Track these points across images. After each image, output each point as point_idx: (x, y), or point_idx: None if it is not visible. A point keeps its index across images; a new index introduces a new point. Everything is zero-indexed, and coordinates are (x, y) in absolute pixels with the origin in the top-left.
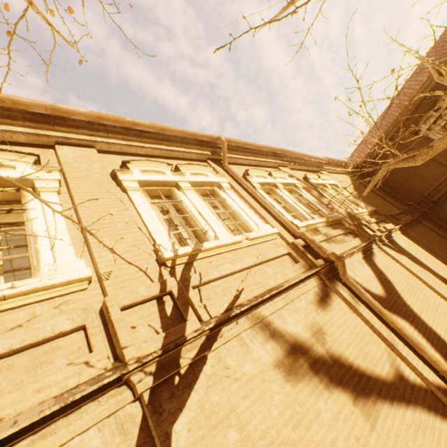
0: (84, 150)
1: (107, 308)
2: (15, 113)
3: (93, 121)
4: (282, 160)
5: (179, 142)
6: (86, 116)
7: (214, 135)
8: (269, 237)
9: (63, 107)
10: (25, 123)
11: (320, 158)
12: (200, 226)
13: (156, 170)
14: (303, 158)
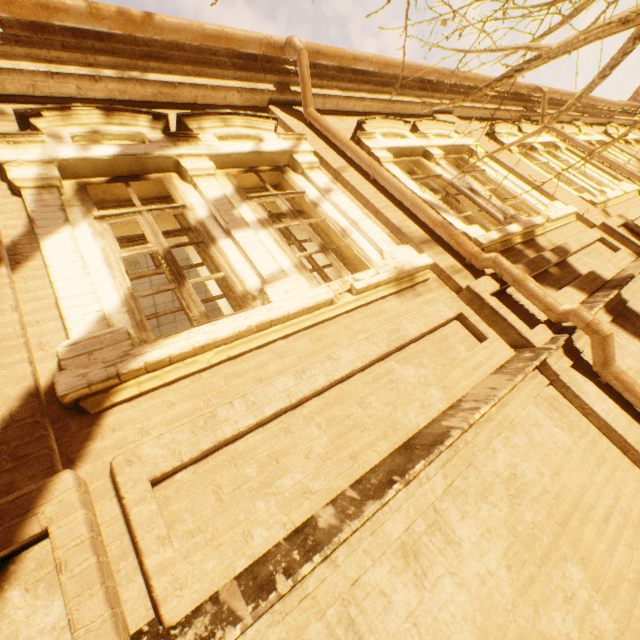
0: (449, 117)
1: (610, 227)
2: (413, 83)
3: (451, 84)
4: (576, 112)
5: (501, 98)
6: (457, 78)
7: (532, 85)
8: (633, 194)
9: (447, 70)
10: (420, 93)
11: (617, 103)
12: (579, 184)
13: (510, 132)
14: (593, 106)
